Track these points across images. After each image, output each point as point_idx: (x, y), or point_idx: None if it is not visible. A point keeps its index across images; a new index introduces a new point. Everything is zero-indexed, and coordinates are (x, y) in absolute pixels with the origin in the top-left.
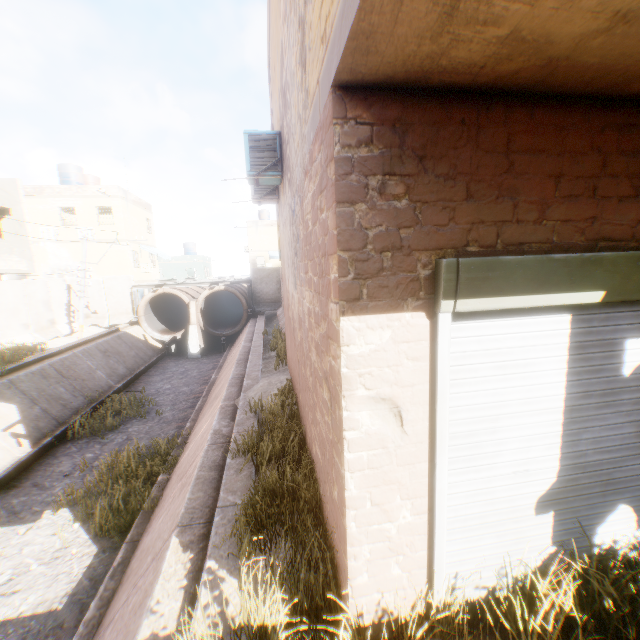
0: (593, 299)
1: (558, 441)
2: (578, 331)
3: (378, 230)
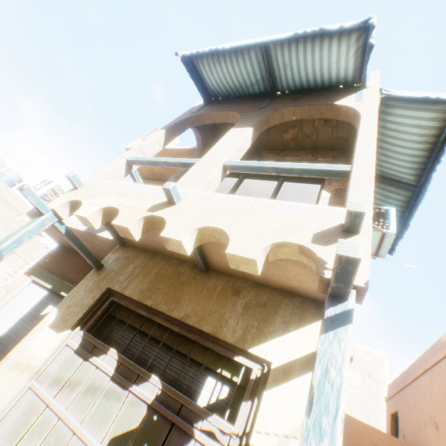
0: (50, 287)
1: (15, 323)
2: (46, 297)
3: (42, 263)
